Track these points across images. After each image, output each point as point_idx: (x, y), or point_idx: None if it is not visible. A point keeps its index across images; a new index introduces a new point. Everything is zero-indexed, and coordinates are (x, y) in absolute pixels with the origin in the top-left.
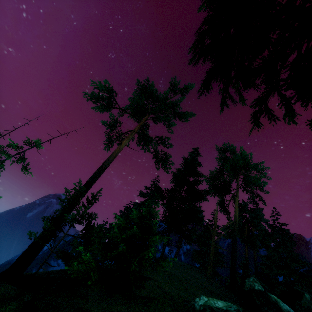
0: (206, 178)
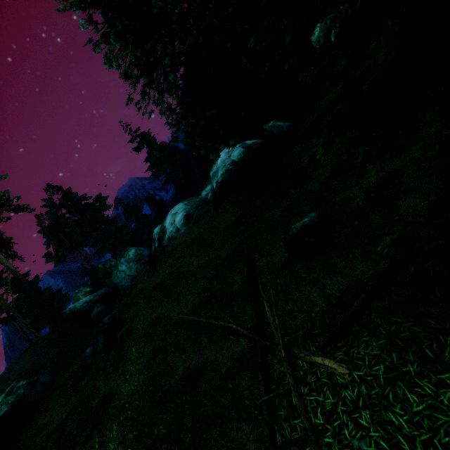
0: None
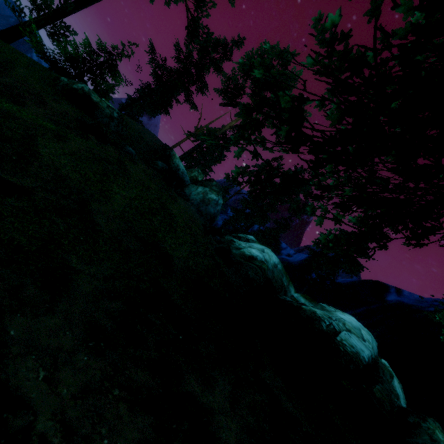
0: (223, 76)
